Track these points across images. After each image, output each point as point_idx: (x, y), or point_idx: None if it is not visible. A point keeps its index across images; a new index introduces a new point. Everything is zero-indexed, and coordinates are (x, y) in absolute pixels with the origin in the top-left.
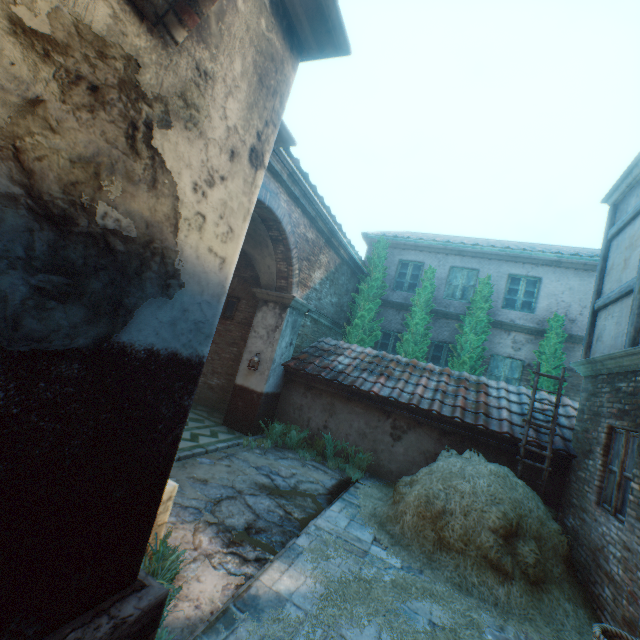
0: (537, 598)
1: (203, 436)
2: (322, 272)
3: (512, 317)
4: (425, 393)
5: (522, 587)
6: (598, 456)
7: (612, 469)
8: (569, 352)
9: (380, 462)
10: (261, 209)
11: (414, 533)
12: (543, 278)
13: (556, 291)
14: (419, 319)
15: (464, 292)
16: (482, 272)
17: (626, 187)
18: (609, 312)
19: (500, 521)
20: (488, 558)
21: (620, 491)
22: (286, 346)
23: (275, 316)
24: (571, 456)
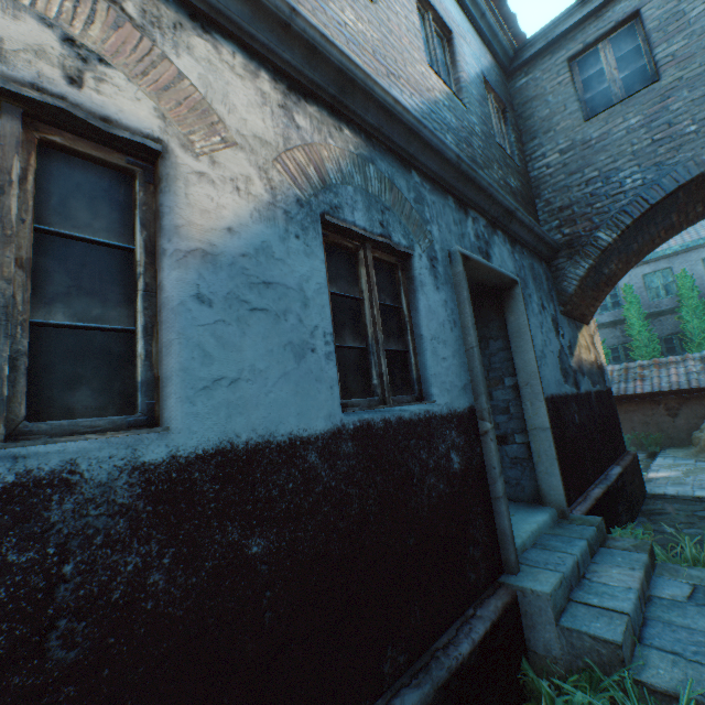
0: None
1: None
2: None
3: None
4: (678, 378)
5: None
6: None
7: None
8: None
9: (669, 436)
10: None
11: None
12: None
13: None
14: (638, 327)
15: (666, 289)
16: (674, 268)
17: None
18: None
19: None
20: None
21: None
22: None
23: None
24: None
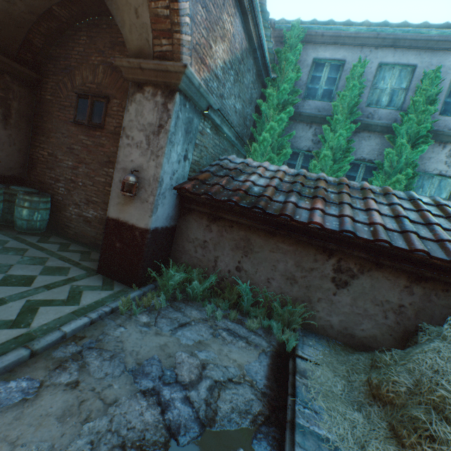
0: None
1: (48, 306)
2: (225, 50)
3: None
4: (385, 222)
5: None
6: None
7: None
8: None
9: (315, 314)
10: None
11: None
12: None
13: None
14: (342, 130)
15: (392, 97)
16: (420, 68)
17: None
18: None
19: None
20: None
21: None
22: (178, 160)
23: (156, 108)
24: None
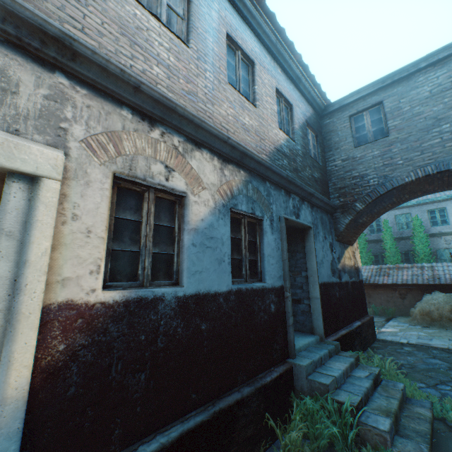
0: None
1: None
2: None
3: (438, 229)
4: (407, 277)
5: None
6: None
7: None
8: None
9: (400, 310)
10: None
11: (422, 321)
12: (446, 207)
13: None
14: (389, 245)
15: (407, 225)
16: (412, 213)
17: None
18: None
19: (449, 308)
20: (449, 319)
21: None
22: None
23: None
24: None
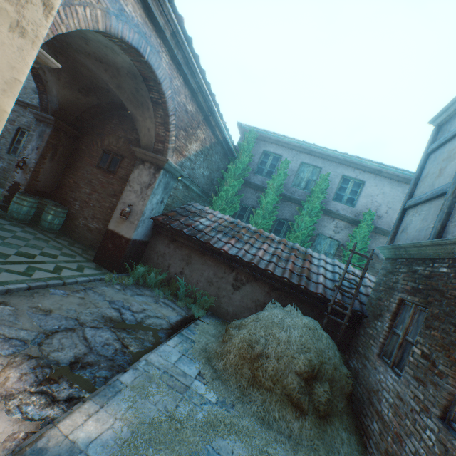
0: (323, 429)
1: (68, 269)
2: (198, 146)
3: (338, 208)
4: (264, 256)
5: (313, 421)
6: (387, 320)
7: (396, 332)
8: (372, 239)
9: (221, 305)
10: (141, 64)
11: (234, 370)
12: (366, 182)
13: (373, 193)
14: (270, 199)
15: (307, 184)
16: (324, 170)
17: (454, 110)
18: (417, 210)
19: (305, 367)
20: (290, 397)
21: (400, 350)
22: (157, 203)
23: (149, 175)
24: (364, 316)
